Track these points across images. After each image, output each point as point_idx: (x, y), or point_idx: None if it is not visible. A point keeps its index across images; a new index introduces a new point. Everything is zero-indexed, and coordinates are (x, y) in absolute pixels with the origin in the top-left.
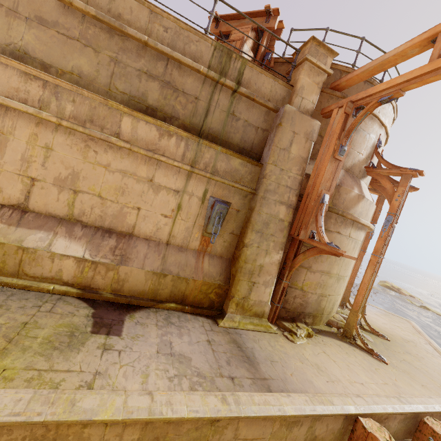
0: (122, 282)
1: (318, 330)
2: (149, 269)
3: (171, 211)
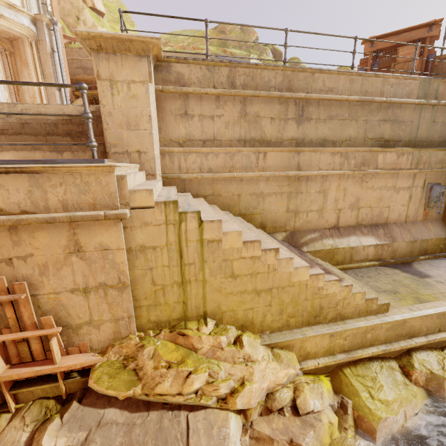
0: (395, 252)
1: None
2: (407, 240)
3: (406, 201)
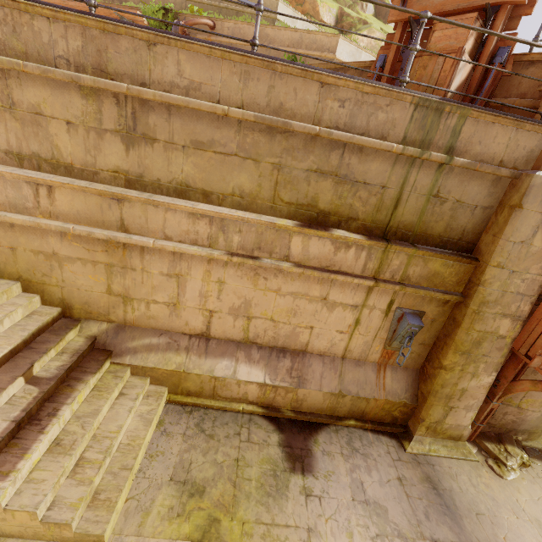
0: (300, 402)
1: (536, 451)
2: (327, 391)
3: (347, 326)
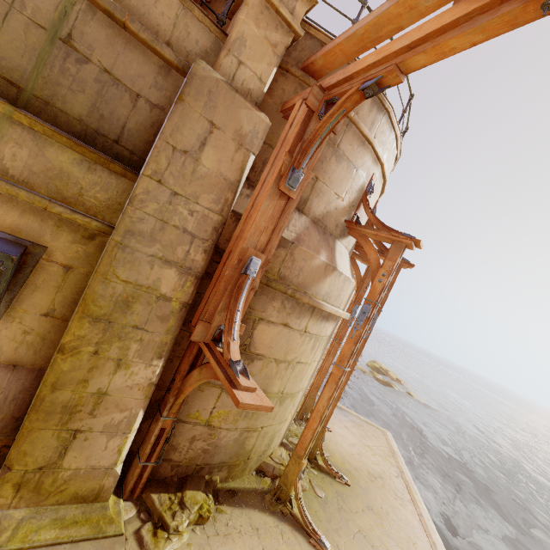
0: None
1: (233, 493)
2: None
3: None
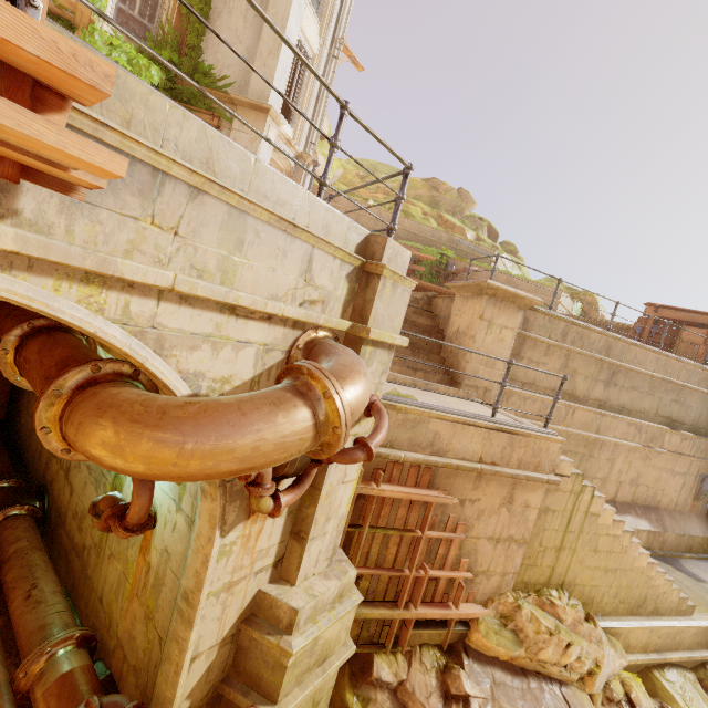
0: (664, 543)
1: None
2: (677, 532)
3: (679, 487)
